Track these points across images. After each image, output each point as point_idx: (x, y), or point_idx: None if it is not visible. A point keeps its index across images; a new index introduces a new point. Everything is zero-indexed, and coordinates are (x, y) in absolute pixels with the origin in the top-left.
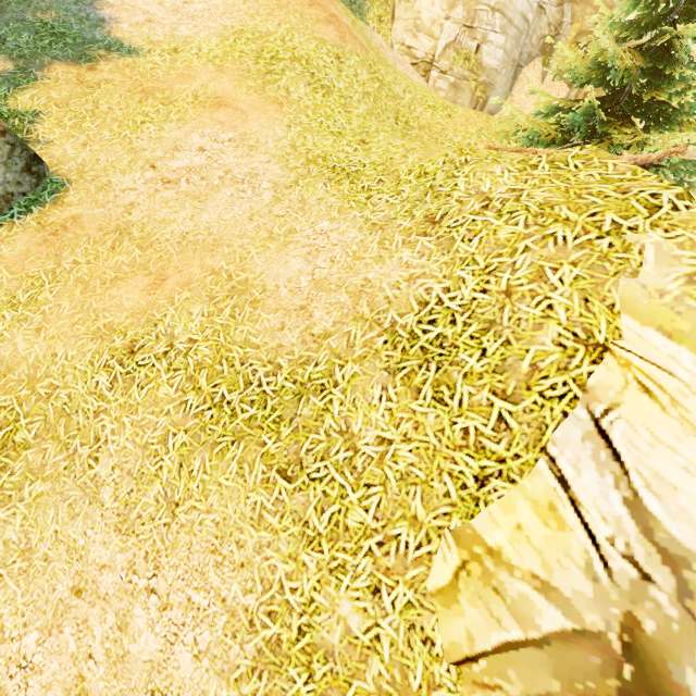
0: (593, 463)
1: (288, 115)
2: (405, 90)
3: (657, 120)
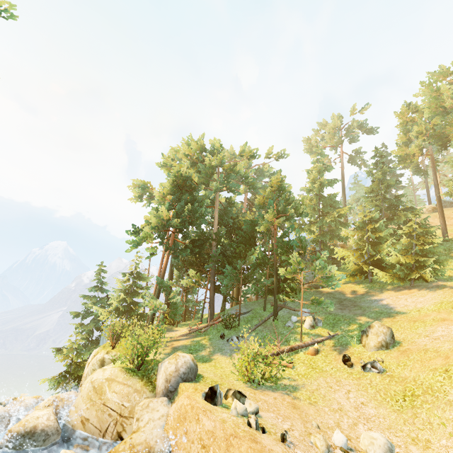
0: None
1: None
2: None
3: None
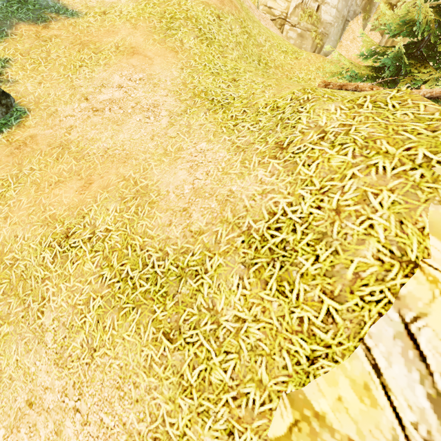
0: (402, 359)
1: (182, 60)
2: (265, 40)
3: None
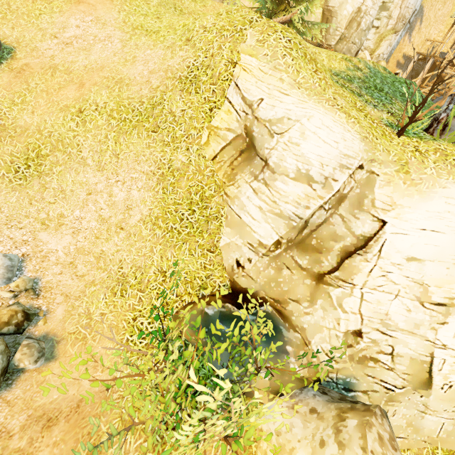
0: (235, 94)
1: (117, 6)
2: None
3: (297, 0)
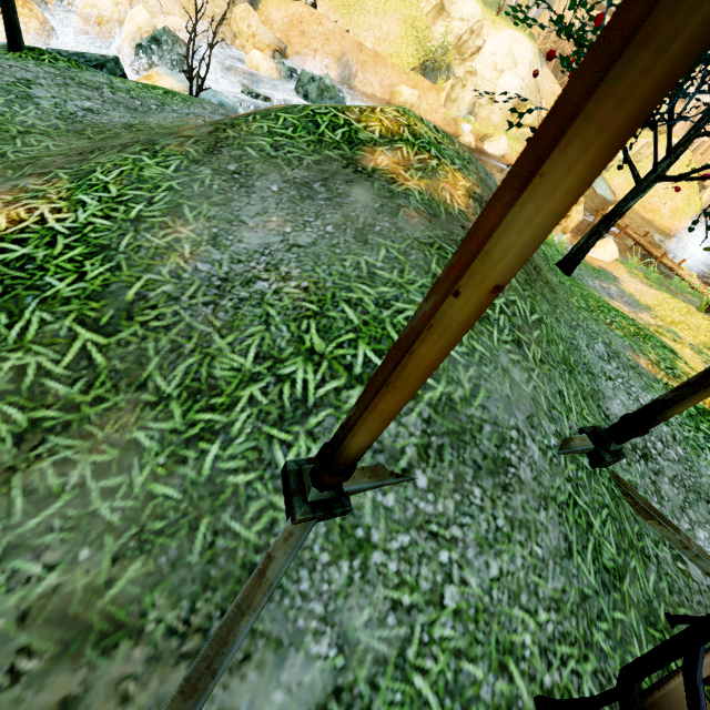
0: None
1: None
2: None
3: None
